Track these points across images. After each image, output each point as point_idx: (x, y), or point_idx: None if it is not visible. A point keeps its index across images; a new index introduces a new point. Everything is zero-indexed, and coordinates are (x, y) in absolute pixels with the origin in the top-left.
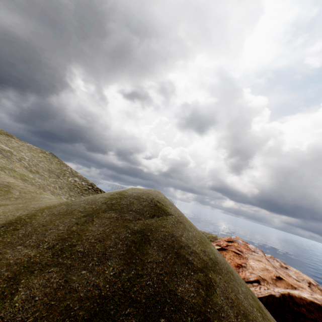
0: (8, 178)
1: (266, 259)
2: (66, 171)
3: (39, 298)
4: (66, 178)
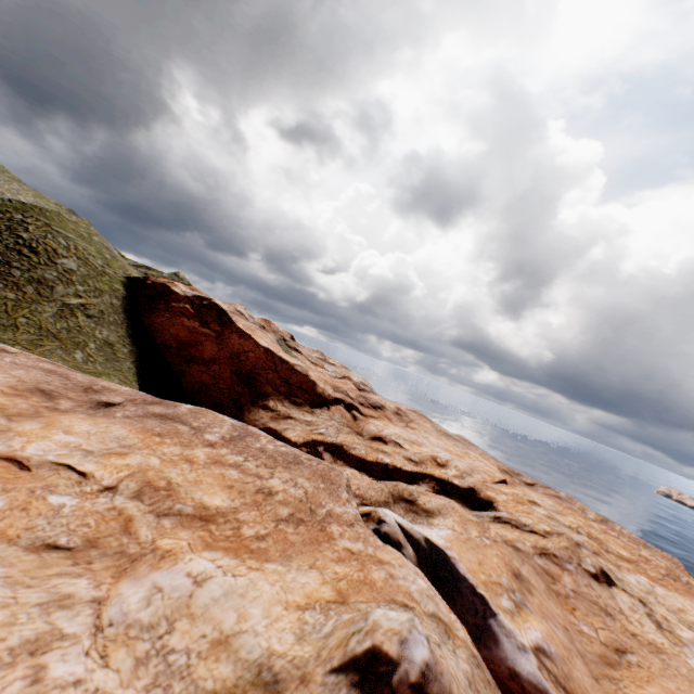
0: None
1: (240, 312)
2: None
3: None
4: None
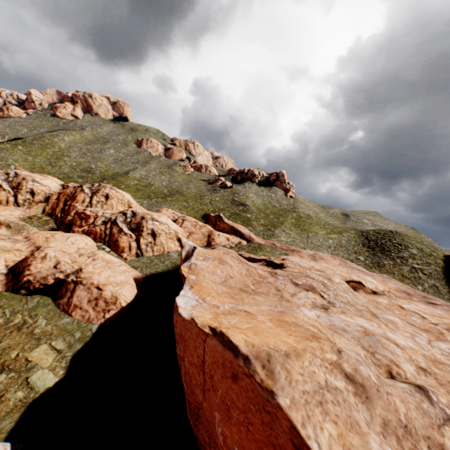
0: None
1: None
2: None
3: (371, 231)
4: None
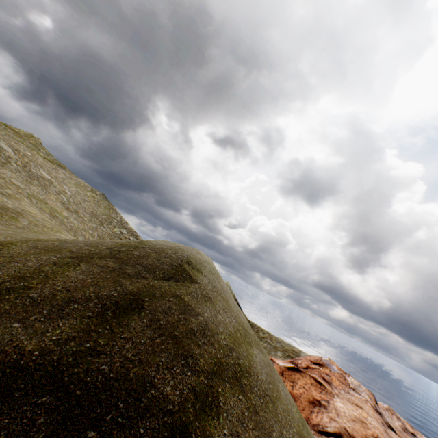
0: (29, 207)
1: (374, 407)
2: (114, 219)
3: None
4: (111, 227)
